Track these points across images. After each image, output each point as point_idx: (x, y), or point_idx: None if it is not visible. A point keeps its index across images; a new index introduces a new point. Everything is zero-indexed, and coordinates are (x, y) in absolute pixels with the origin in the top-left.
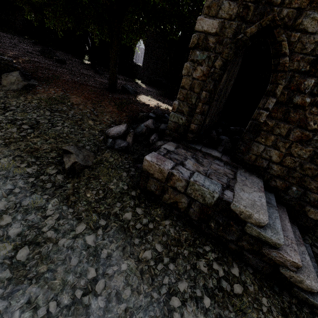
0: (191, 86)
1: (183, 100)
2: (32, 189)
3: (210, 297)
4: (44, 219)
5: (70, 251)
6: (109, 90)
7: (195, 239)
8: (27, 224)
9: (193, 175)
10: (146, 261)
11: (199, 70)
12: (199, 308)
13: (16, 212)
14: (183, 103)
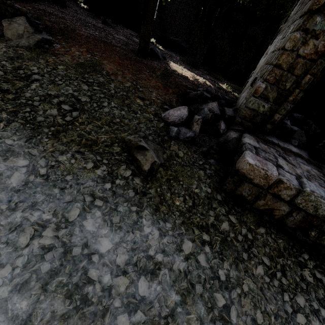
0: (291, 65)
1: (273, 82)
2: (114, 199)
3: (324, 308)
4: (146, 239)
5: (189, 277)
6: (139, 53)
7: (291, 247)
8: (130, 247)
9: (304, 183)
10: (261, 278)
11: (312, 45)
12: (321, 321)
13: (110, 233)
14: (272, 86)
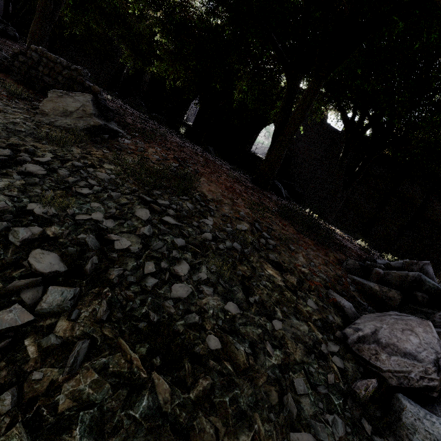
0: None
1: None
2: None
3: None
4: None
5: None
6: (256, 182)
7: None
8: None
9: None
10: None
11: None
12: None
13: None
14: None
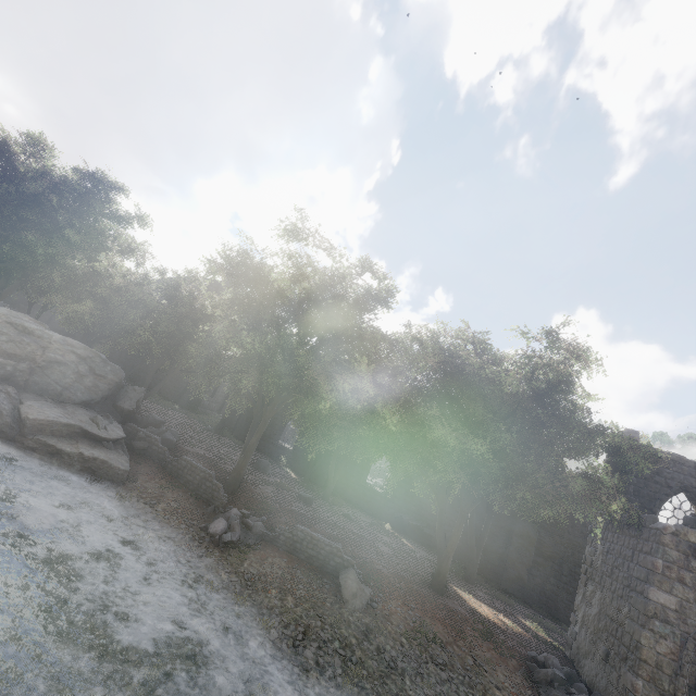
0: (656, 662)
1: (648, 679)
2: None
3: None
4: None
5: None
6: (435, 589)
7: None
8: None
9: None
10: None
11: (665, 645)
12: None
13: None
14: (649, 684)
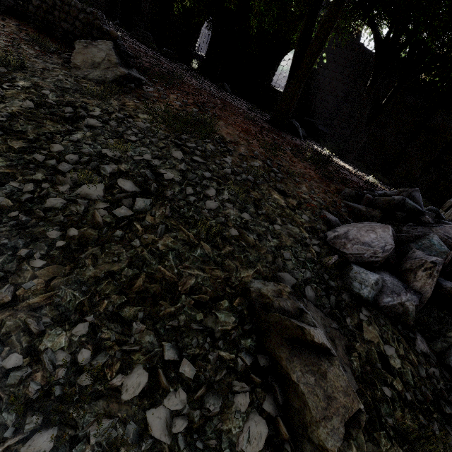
0: None
1: None
2: None
3: None
4: None
5: None
6: (272, 123)
7: None
8: None
9: None
10: None
11: None
12: None
13: None
14: None
